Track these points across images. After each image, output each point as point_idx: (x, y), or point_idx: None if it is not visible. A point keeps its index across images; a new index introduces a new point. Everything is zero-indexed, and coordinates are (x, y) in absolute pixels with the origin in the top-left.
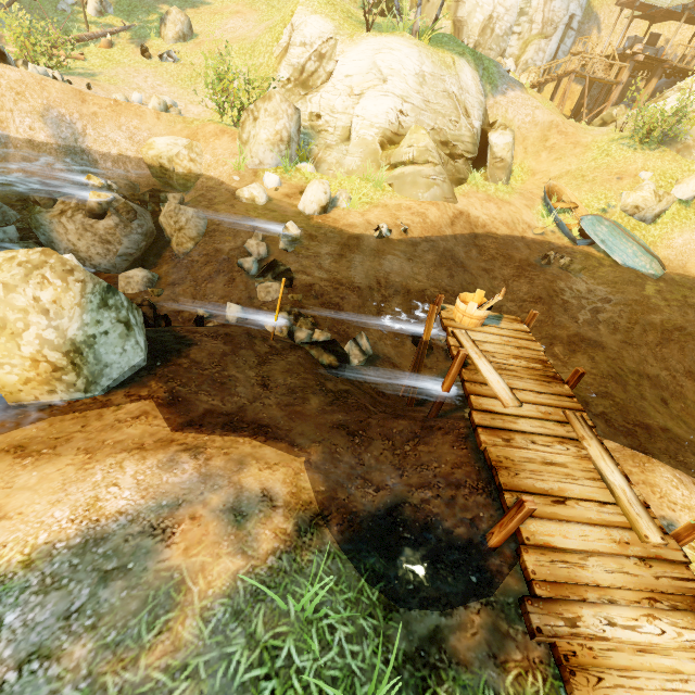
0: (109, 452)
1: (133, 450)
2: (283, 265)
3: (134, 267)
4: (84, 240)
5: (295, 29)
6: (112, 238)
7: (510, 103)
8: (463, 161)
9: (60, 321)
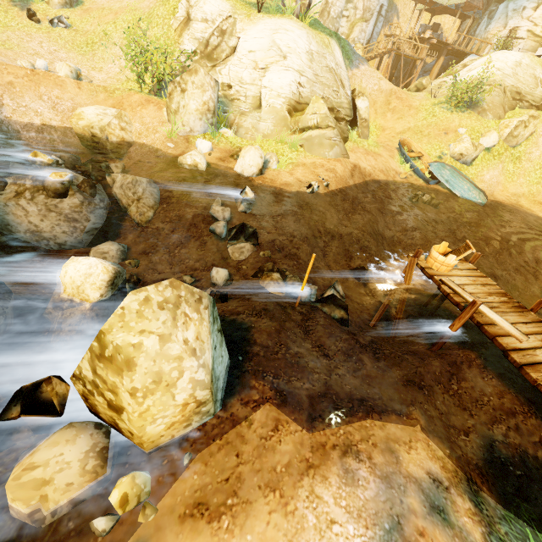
0: (291, 482)
1: (307, 471)
2: (251, 227)
3: (96, 239)
4: (47, 220)
5: (194, 6)
6: (78, 216)
7: (363, 75)
8: (344, 123)
9: (204, 357)
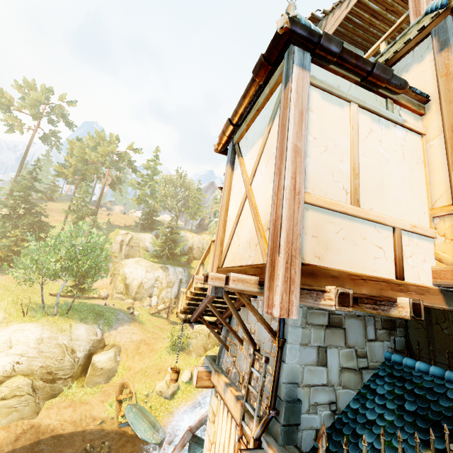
0: None
1: None
2: None
3: None
4: None
5: None
6: None
7: (119, 333)
8: (62, 380)
9: None
